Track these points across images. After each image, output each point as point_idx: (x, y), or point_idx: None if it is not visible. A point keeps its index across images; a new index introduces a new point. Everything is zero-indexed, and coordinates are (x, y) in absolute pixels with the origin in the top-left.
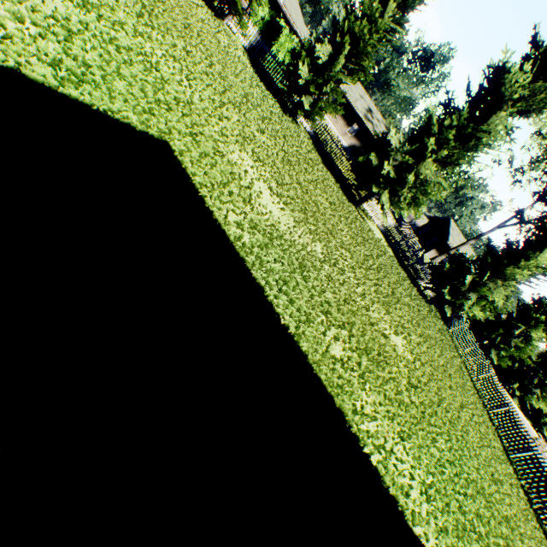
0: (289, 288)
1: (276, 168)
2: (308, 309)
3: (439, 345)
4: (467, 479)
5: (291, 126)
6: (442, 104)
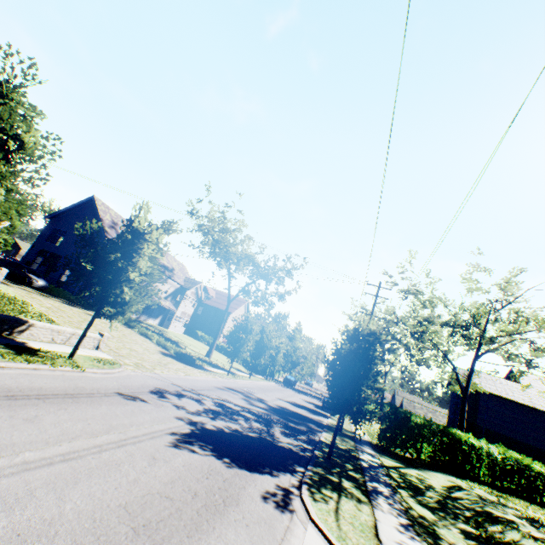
0: None
1: None
2: None
3: None
4: None
5: None
6: None
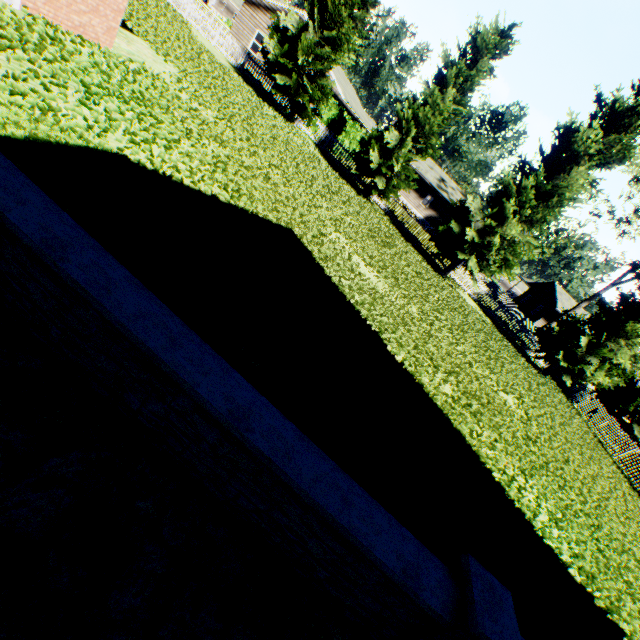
0: (397, 336)
1: (364, 244)
2: (415, 354)
3: (561, 415)
4: (609, 535)
5: (367, 206)
6: (516, 167)
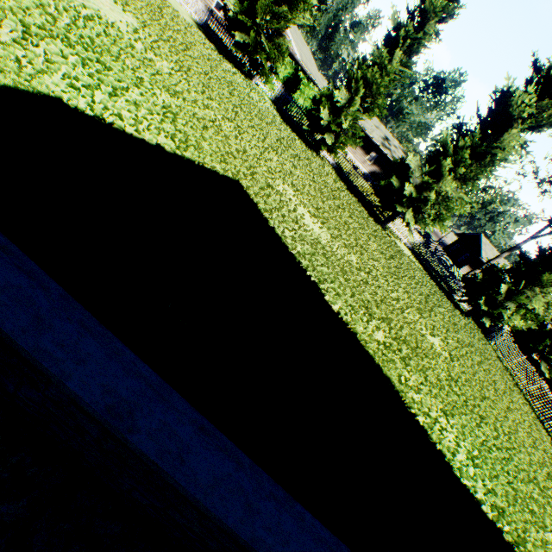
0: (335, 286)
1: (311, 196)
2: (352, 302)
3: (480, 354)
4: (518, 466)
5: (317, 160)
6: (454, 128)
